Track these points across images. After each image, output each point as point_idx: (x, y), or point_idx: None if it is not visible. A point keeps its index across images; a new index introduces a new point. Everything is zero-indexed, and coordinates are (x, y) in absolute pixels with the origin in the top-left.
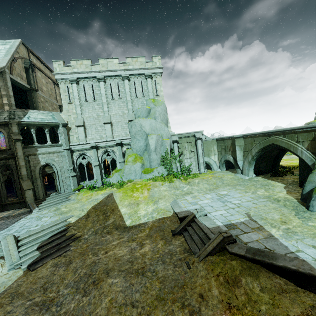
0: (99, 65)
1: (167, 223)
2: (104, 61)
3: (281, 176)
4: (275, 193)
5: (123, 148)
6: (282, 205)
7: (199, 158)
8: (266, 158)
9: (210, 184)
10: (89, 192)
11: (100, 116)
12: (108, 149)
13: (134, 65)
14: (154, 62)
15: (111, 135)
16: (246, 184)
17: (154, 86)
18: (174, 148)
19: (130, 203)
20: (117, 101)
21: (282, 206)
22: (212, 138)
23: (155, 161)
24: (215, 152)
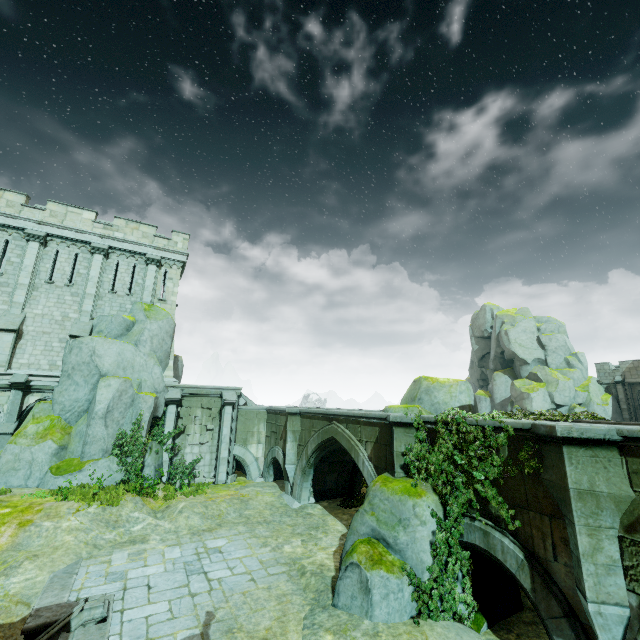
0: (46, 211)
1: None
2: (61, 209)
3: (356, 506)
4: (314, 550)
5: (29, 398)
6: (302, 587)
7: (220, 447)
8: (338, 464)
9: (207, 517)
10: None
11: None
12: None
13: (129, 234)
14: (174, 241)
15: (6, 360)
16: (283, 522)
17: (160, 281)
18: (167, 417)
19: None
20: (60, 290)
21: (299, 590)
22: (258, 407)
23: (98, 442)
24: (260, 436)
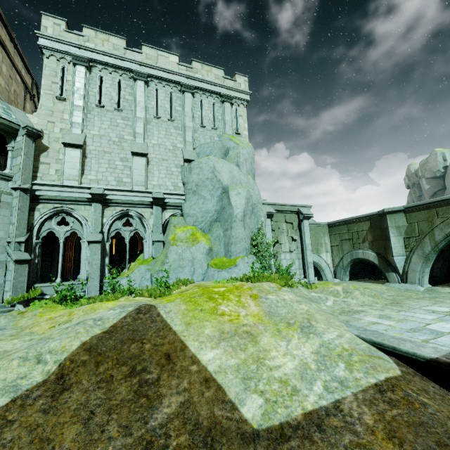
0: (142, 54)
1: (429, 405)
2: (153, 52)
3: None
4: None
5: (165, 214)
6: None
7: (306, 254)
8: (445, 252)
9: (370, 296)
10: (60, 309)
11: (125, 140)
12: (130, 210)
13: (205, 75)
14: (238, 82)
15: (144, 181)
16: (448, 296)
17: (234, 118)
18: (266, 229)
19: (224, 332)
20: (165, 124)
21: None
22: (322, 223)
23: (240, 242)
24: (326, 247)
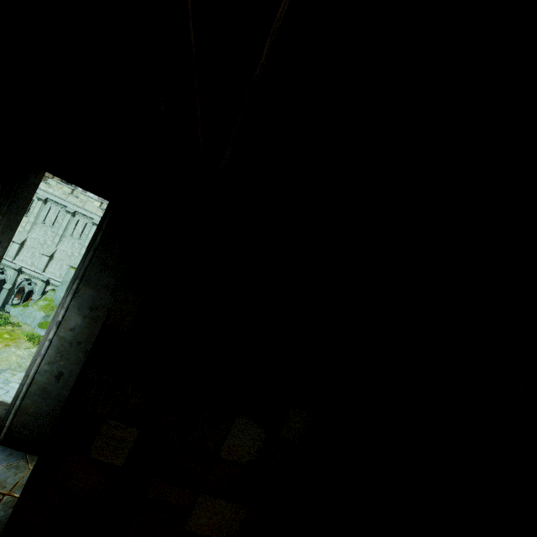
0: (78, 199)
1: None
2: (85, 198)
3: None
4: None
5: (49, 287)
6: None
7: None
8: None
9: None
10: None
11: (47, 244)
12: (33, 279)
13: None
14: None
15: (43, 268)
16: None
17: None
18: None
19: None
20: (75, 240)
21: None
22: None
23: None
24: None
